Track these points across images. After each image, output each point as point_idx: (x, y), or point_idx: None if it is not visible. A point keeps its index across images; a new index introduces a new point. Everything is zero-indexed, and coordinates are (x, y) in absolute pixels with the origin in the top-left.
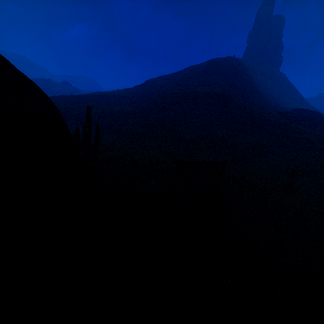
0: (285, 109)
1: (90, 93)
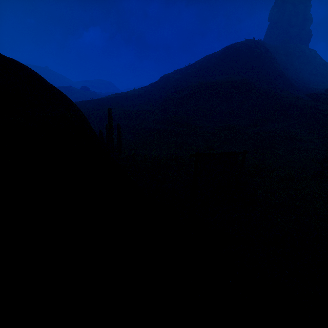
0: (316, 90)
1: (108, 96)
